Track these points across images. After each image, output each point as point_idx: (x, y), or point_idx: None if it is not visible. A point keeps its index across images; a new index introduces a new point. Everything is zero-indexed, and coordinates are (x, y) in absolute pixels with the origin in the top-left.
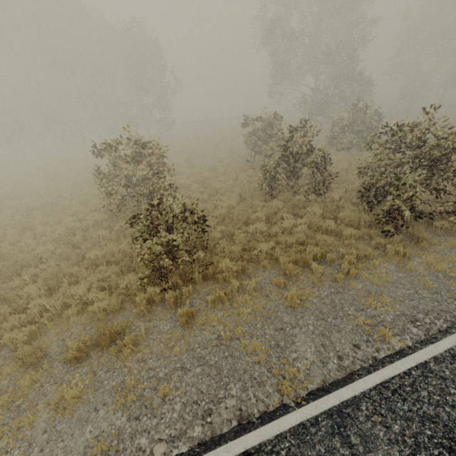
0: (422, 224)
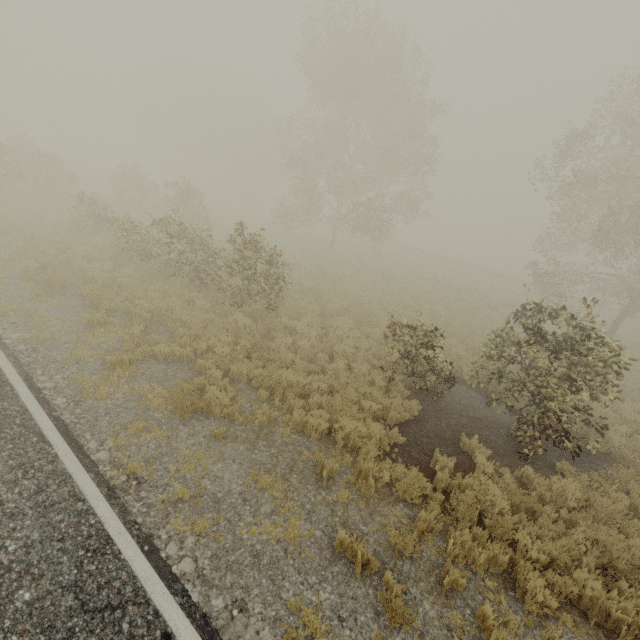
0: None
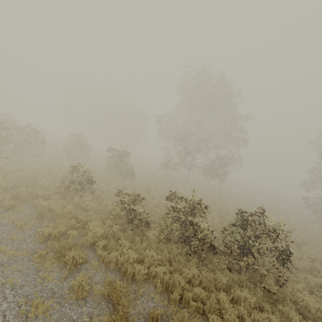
0: None
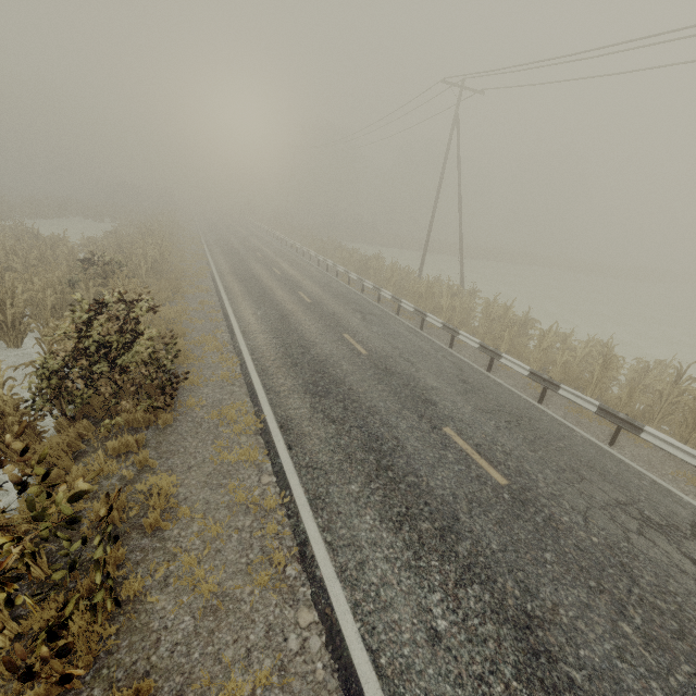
0: None
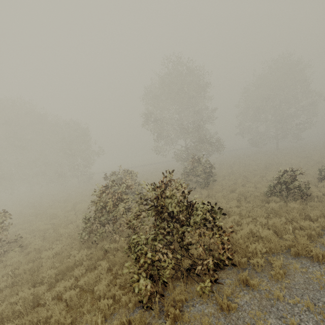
0: (198, 281)
